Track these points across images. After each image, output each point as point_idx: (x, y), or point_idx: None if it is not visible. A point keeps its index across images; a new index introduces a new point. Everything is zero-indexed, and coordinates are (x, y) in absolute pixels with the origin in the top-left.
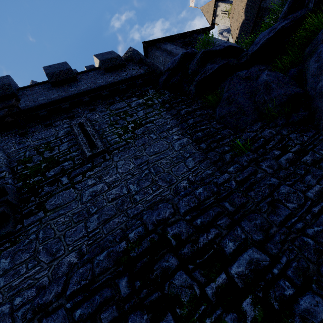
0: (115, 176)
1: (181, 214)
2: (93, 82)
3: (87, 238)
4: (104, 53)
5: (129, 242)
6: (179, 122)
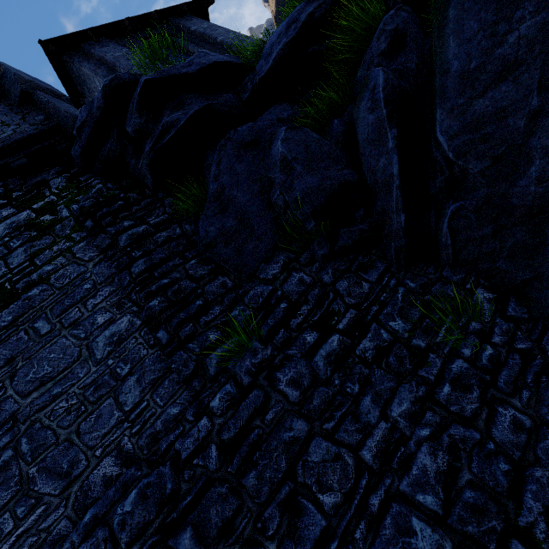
0: None
1: None
2: None
3: None
4: None
5: None
6: (115, 270)
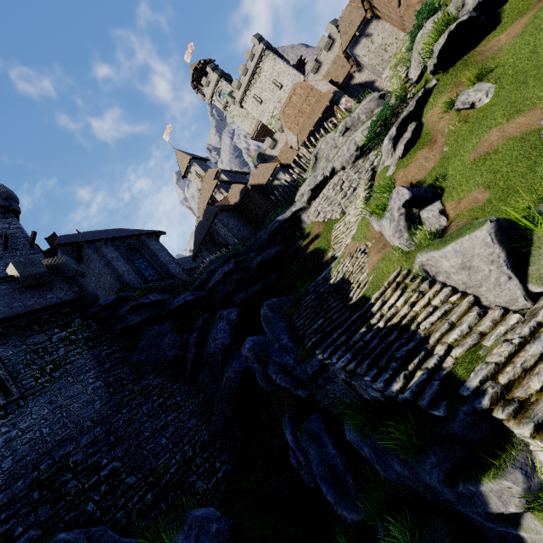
0: (30, 422)
1: (81, 447)
2: (8, 304)
3: (3, 475)
4: (27, 261)
5: (41, 471)
6: (98, 364)
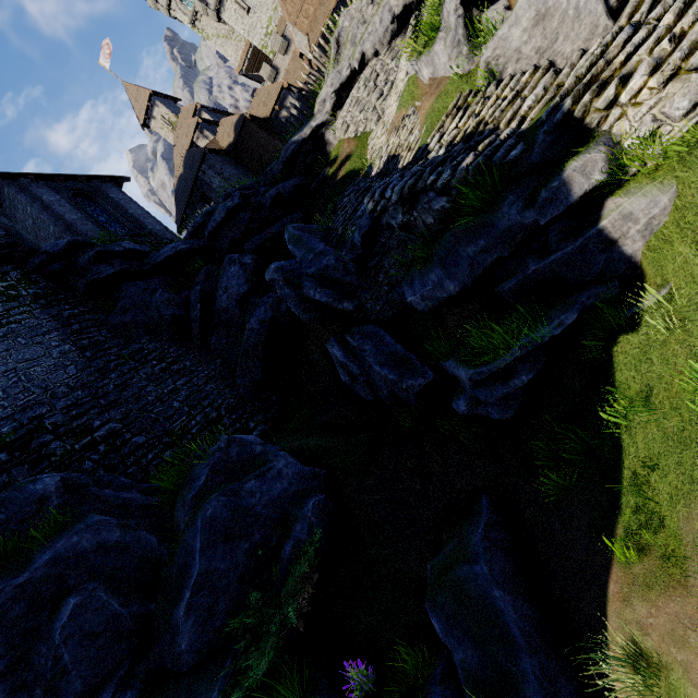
0: None
1: (59, 410)
2: None
3: None
4: None
5: (4, 434)
6: (60, 326)
